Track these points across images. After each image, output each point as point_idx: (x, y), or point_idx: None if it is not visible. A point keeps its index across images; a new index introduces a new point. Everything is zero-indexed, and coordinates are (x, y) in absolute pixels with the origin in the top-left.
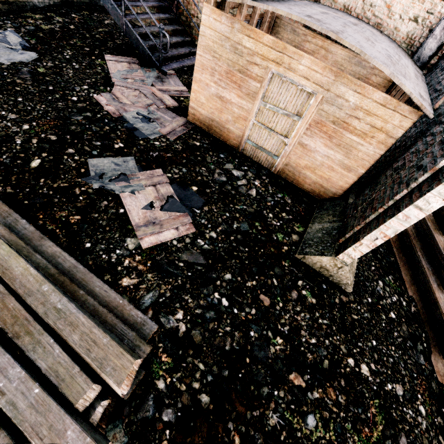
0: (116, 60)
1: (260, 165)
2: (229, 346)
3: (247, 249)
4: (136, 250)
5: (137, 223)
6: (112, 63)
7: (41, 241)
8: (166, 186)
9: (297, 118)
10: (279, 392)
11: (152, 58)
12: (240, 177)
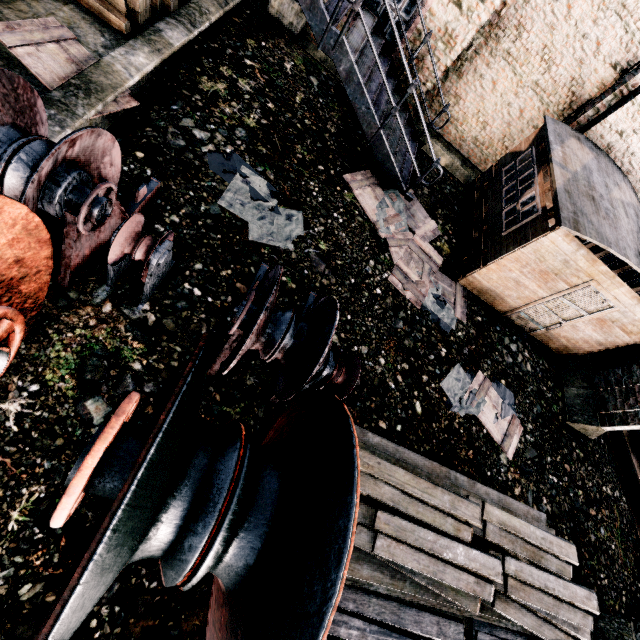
0: (361, 186)
1: (520, 328)
2: (567, 508)
3: (547, 430)
4: (508, 464)
5: (498, 439)
6: (360, 195)
7: (476, 486)
8: (491, 389)
9: (585, 313)
10: (589, 523)
11: (399, 181)
12: (517, 352)
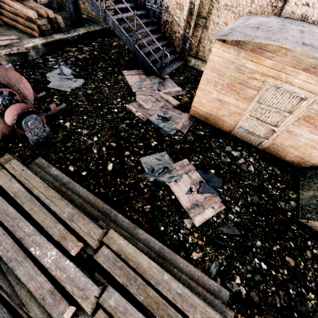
0: (130, 74)
1: (248, 144)
2: (279, 303)
3: (263, 218)
4: (192, 229)
5: (186, 206)
6: (128, 77)
7: (136, 230)
8: (194, 172)
9: (287, 114)
10: None
11: (154, 69)
12: (239, 157)
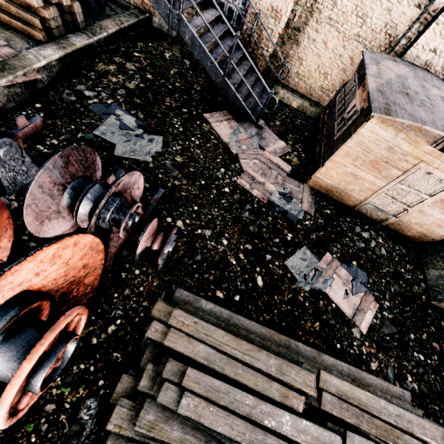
0: (217, 120)
1: (372, 219)
2: (439, 388)
3: (408, 308)
4: (362, 338)
5: (349, 314)
6: (217, 126)
7: (321, 357)
8: (341, 269)
9: (427, 196)
10: None
11: (249, 114)
12: (369, 239)
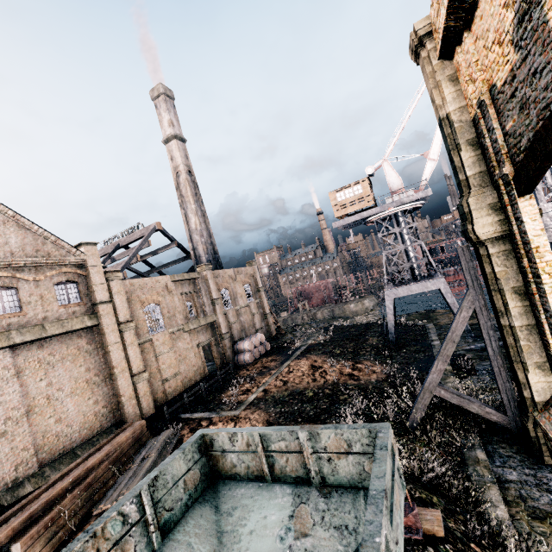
0: None
1: None
2: None
3: None
4: None
5: None
6: None
7: None
8: None
9: None
10: None
11: None
12: None
